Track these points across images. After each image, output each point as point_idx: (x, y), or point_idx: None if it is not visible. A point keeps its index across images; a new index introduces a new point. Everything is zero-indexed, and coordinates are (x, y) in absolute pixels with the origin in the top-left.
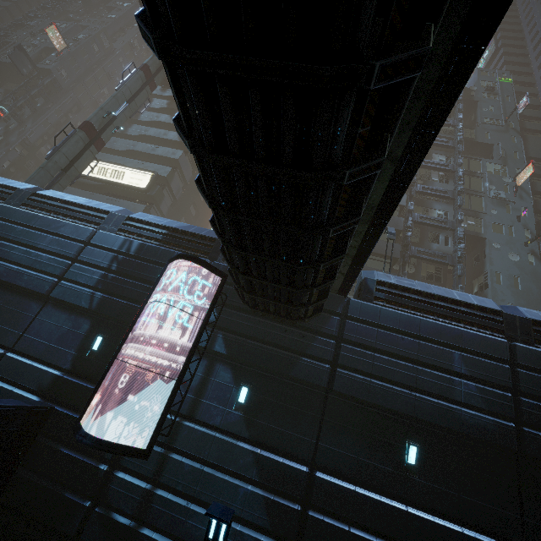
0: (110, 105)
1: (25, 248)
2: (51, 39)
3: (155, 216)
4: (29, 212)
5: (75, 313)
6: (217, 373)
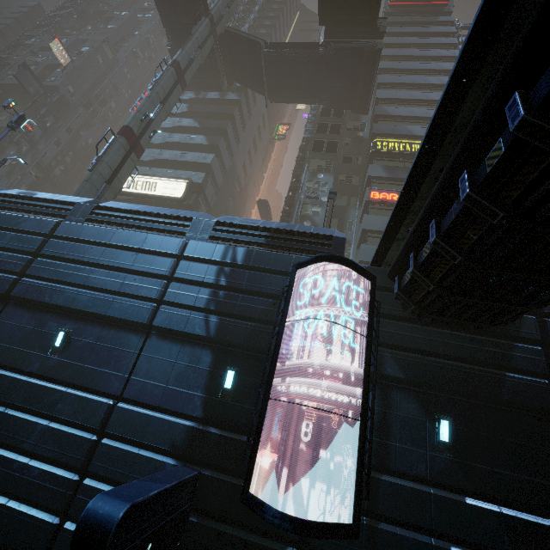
0: (146, 106)
1: (105, 270)
2: (53, 55)
3: (244, 218)
4: (100, 227)
5: (188, 343)
6: (397, 404)
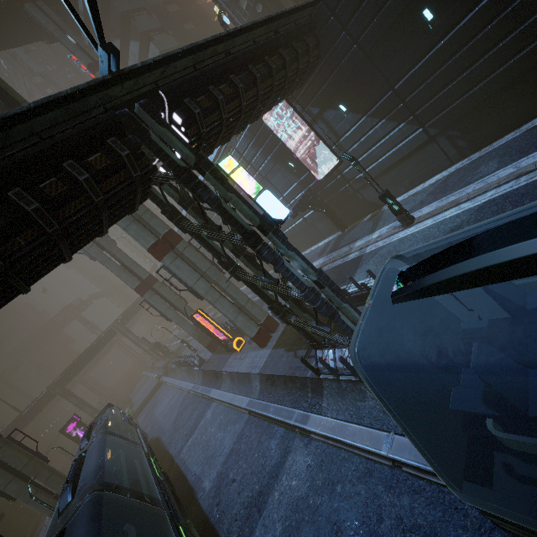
0: None
1: None
2: None
3: None
4: None
5: (275, 170)
6: (327, 117)
